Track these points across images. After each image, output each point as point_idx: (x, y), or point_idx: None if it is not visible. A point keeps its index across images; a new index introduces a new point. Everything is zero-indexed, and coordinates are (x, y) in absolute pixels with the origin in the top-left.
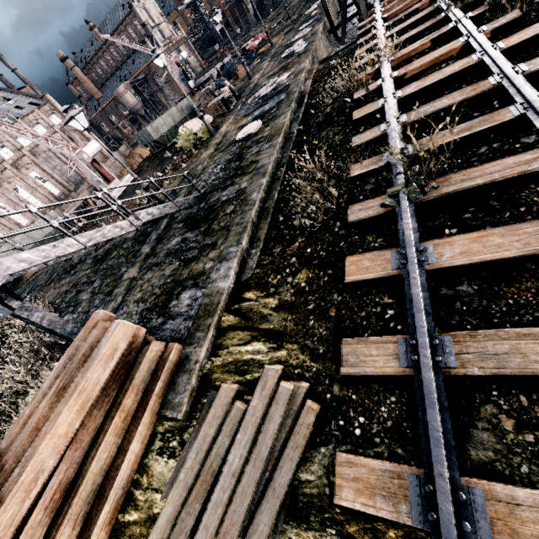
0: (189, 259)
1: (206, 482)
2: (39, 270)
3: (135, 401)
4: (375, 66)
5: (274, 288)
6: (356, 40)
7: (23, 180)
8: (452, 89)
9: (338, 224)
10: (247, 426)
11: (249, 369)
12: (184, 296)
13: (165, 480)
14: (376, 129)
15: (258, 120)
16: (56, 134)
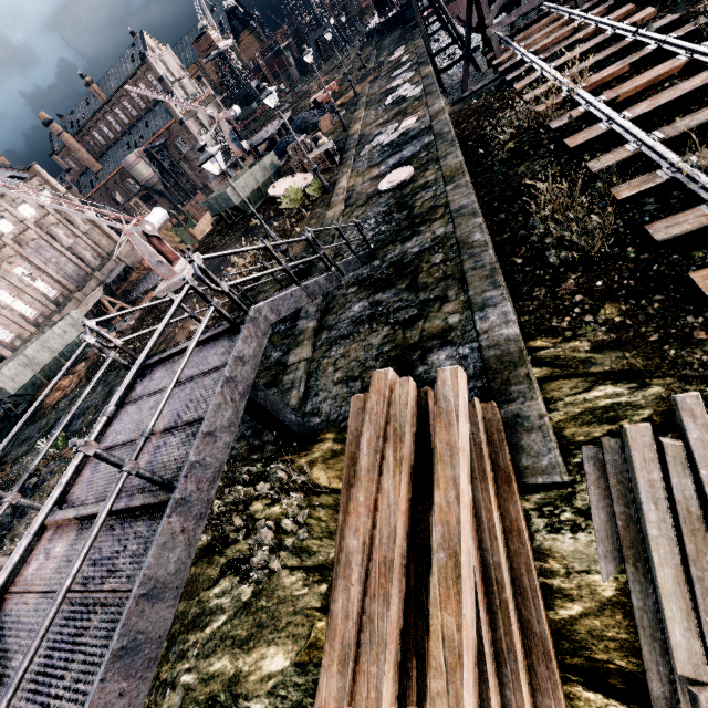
0: (408, 320)
1: (698, 530)
2: (72, 391)
3: (491, 470)
4: (559, 95)
5: (569, 331)
6: (496, 77)
7: (4, 279)
8: (701, 104)
9: (631, 249)
10: (706, 460)
11: (620, 414)
12: (437, 358)
13: (591, 557)
14: (619, 150)
15: (408, 166)
16: (48, 216)
